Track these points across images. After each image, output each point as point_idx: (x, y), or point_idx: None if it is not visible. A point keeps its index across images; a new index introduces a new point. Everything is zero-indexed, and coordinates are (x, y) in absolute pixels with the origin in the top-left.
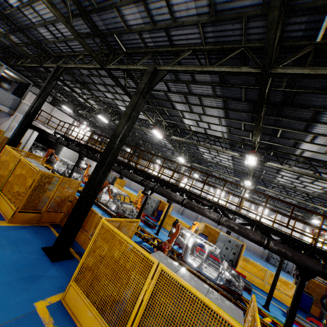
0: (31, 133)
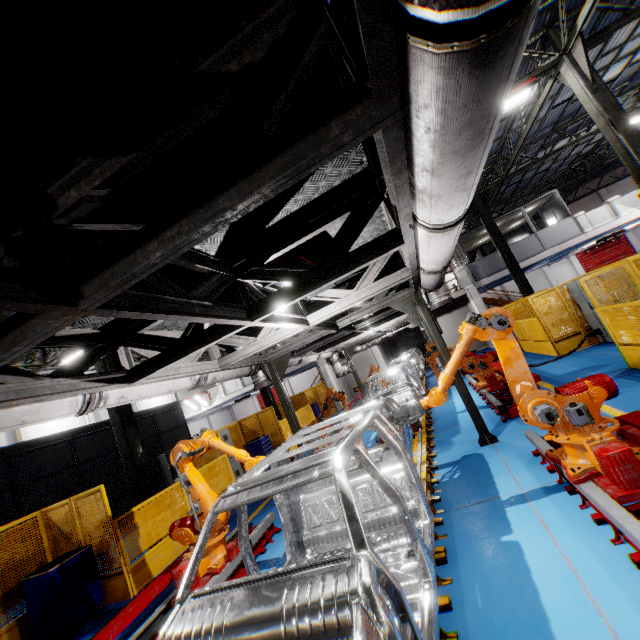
0: (371, 352)
